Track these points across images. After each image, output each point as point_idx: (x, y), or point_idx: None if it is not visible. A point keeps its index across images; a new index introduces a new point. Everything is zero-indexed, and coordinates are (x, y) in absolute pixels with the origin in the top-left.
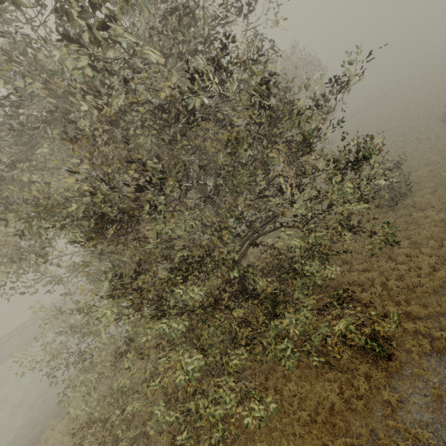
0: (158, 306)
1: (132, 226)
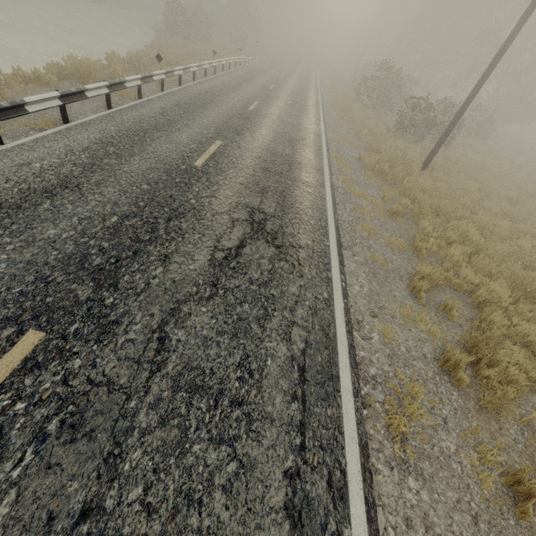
0: None
1: None
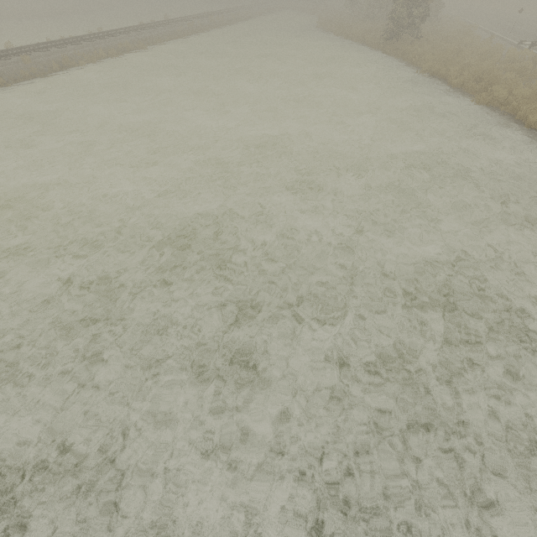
0: None
1: None
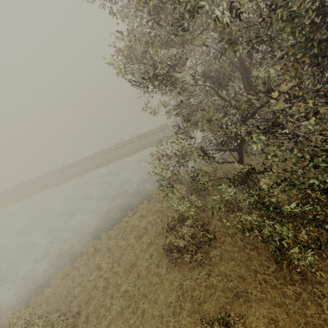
0: None
1: None
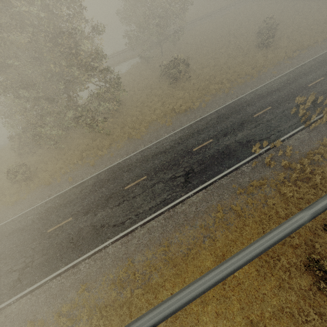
0: (14, 95)
1: (0, 68)
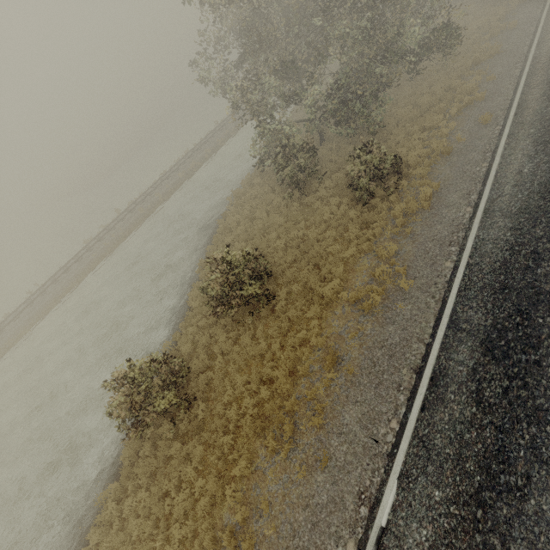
0: None
1: None
